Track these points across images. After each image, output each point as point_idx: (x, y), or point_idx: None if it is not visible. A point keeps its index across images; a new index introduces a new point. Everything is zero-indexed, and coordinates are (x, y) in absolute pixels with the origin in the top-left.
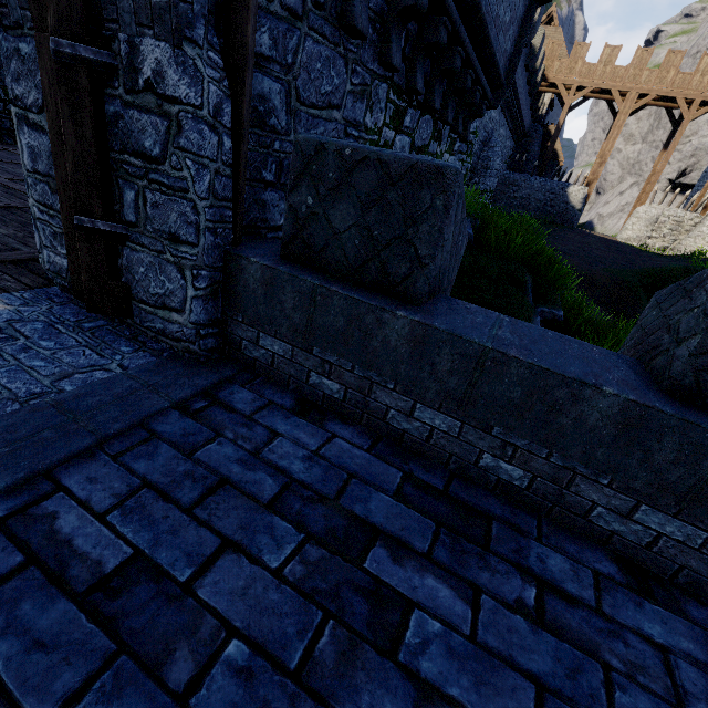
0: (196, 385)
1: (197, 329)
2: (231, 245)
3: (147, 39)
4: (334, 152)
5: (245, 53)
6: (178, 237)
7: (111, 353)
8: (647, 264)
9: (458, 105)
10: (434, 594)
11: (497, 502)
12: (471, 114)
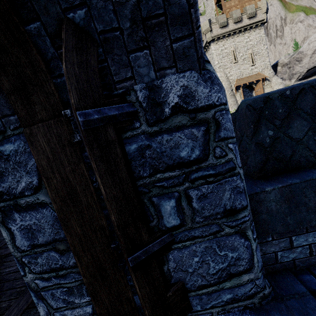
0: None
1: (262, 272)
2: None
3: (168, 76)
4: (278, 97)
5: None
6: (234, 209)
7: None
8: None
9: None
10: None
11: None
12: None
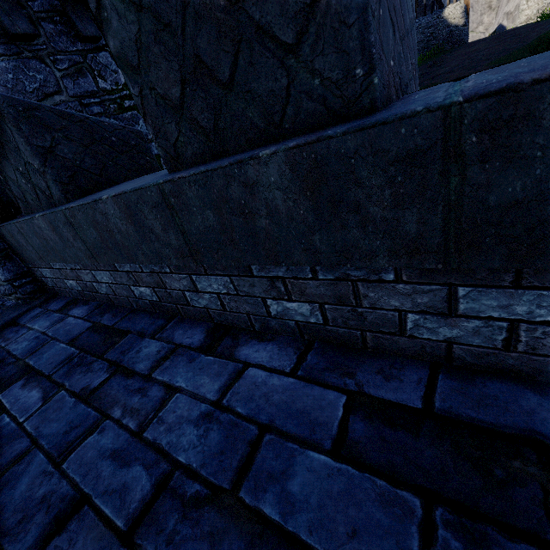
0: (8, 318)
1: (11, 283)
2: None
3: None
4: None
5: None
6: None
7: None
8: (542, 32)
9: None
10: (32, 401)
11: (148, 320)
12: None
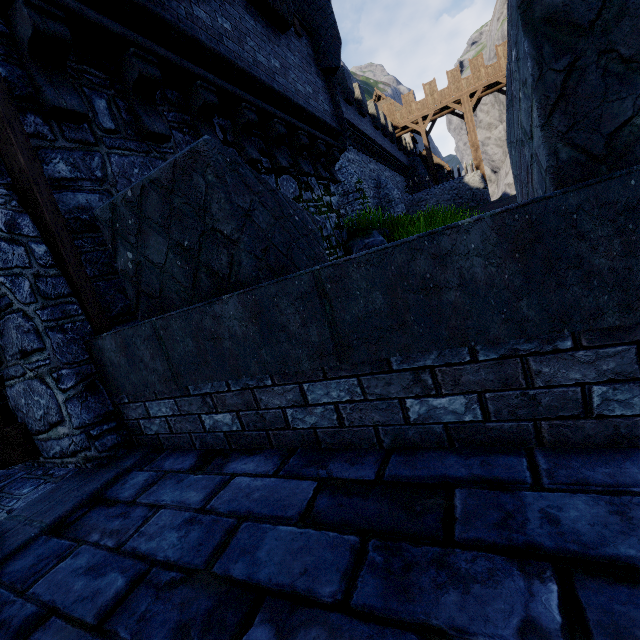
0: (83, 493)
1: (86, 432)
2: (92, 334)
3: None
4: (122, 202)
5: (26, 177)
6: (26, 350)
7: (7, 501)
8: None
9: (312, 160)
10: None
11: (458, 460)
12: (329, 162)
